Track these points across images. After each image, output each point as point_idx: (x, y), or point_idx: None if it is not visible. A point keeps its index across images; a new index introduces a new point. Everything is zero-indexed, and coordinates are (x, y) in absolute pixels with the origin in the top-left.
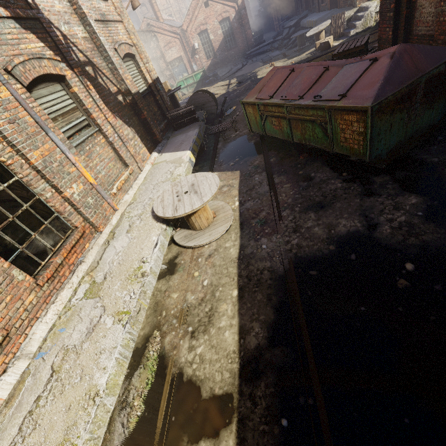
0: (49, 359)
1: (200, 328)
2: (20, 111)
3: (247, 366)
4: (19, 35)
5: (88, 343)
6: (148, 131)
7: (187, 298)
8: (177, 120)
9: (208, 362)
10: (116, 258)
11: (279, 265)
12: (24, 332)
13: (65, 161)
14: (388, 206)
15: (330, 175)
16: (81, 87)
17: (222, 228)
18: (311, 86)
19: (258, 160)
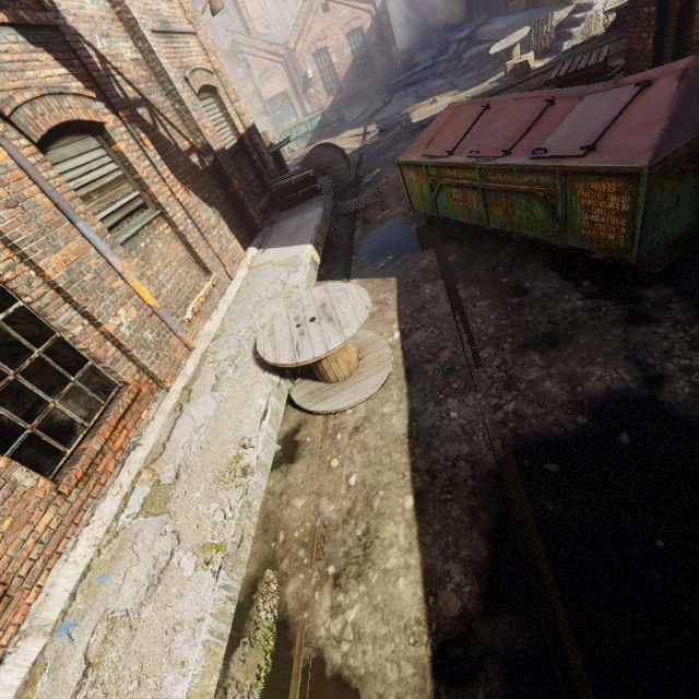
0: (81, 638)
1: (349, 569)
2: (26, 186)
3: (445, 653)
4: (23, 55)
5: (151, 607)
6: (240, 212)
7: (321, 509)
8: (287, 193)
9: (369, 639)
10: (195, 437)
11: (486, 450)
12: (36, 583)
13: (105, 270)
14: (678, 343)
15: (560, 286)
16: (131, 142)
17: (375, 380)
18: (524, 132)
19: (427, 259)
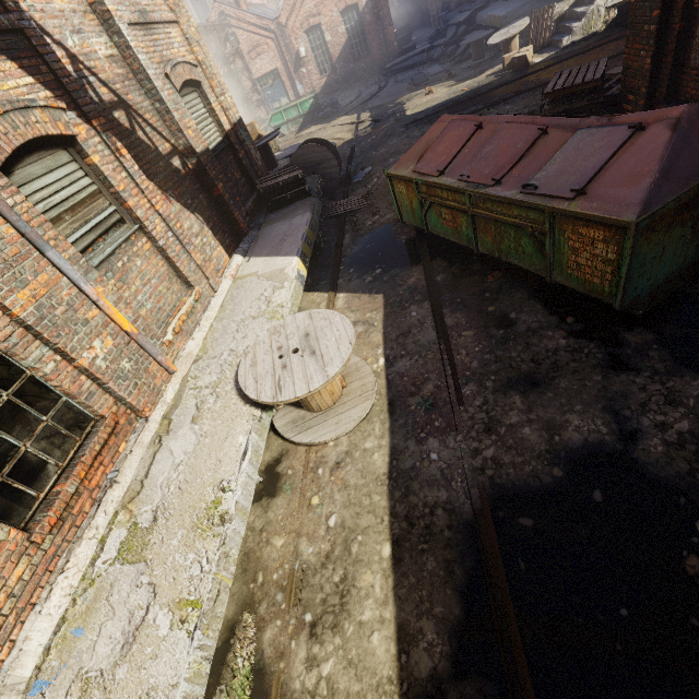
0: (55, 698)
1: (326, 618)
2: None
3: None
4: None
5: (126, 668)
6: (225, 216)
7: (300, 550)
8: (274, 194)
9: (342, 696)
10: (173, 476)
11: (464, 498)
12: (9, 638)
13: (78, 300)
14: (655, 396)
15: (545, 321)
16: (106, 153)
17: (358, 412)
18: (516, 161)
19: (415, 277)
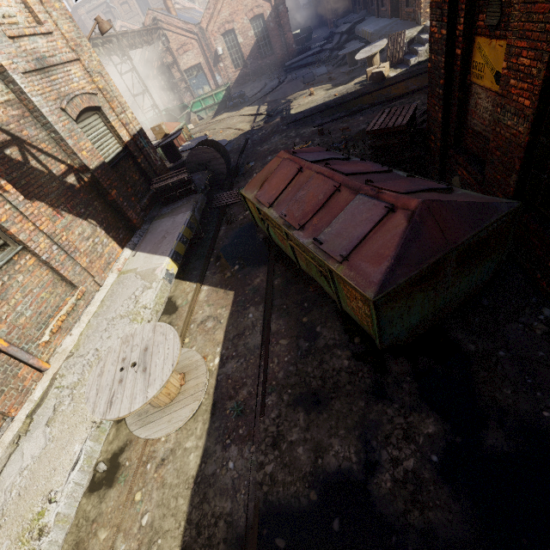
0: None
1: None
2: None
3: None
4: None
5: None
6: (120, 215)
7: (116, 546)
8: (165, 193)
9: None
10: (17, 481)
11: (242, 511)
12: None
13: None
14: (397, 429)
15: (338, 339)
16: None
17: (187, 412)
18: (316, 211)
19: (260, 277)
